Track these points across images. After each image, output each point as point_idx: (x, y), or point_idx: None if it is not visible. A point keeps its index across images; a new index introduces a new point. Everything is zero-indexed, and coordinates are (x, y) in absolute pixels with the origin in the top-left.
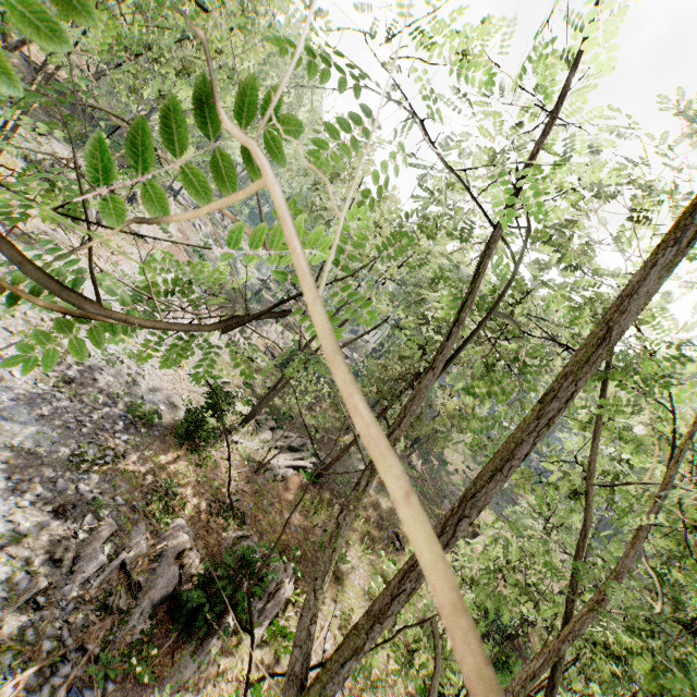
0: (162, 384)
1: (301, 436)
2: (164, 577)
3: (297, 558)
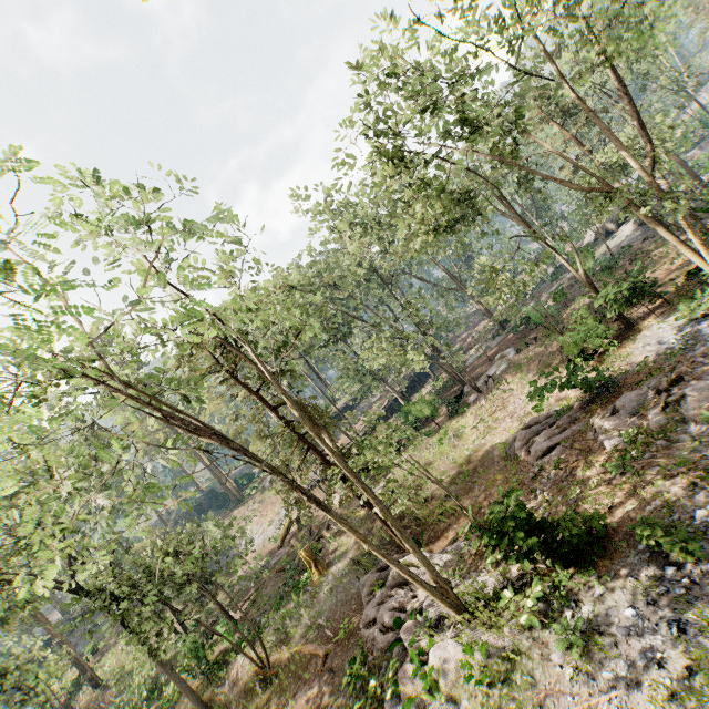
0: (630, 705)
1: (369, 630)
2: (629, 399)
3: (495, 463)
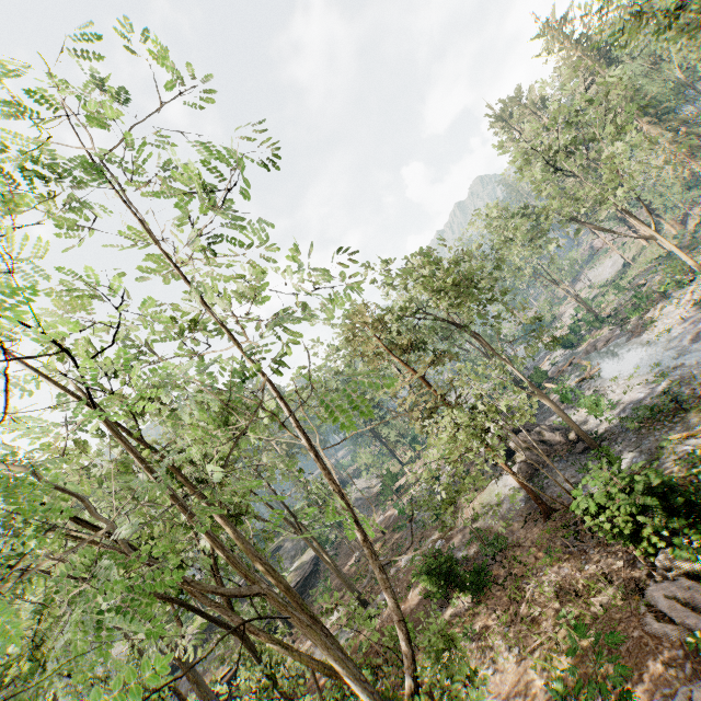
0: None
1: None
2: None
3: None
